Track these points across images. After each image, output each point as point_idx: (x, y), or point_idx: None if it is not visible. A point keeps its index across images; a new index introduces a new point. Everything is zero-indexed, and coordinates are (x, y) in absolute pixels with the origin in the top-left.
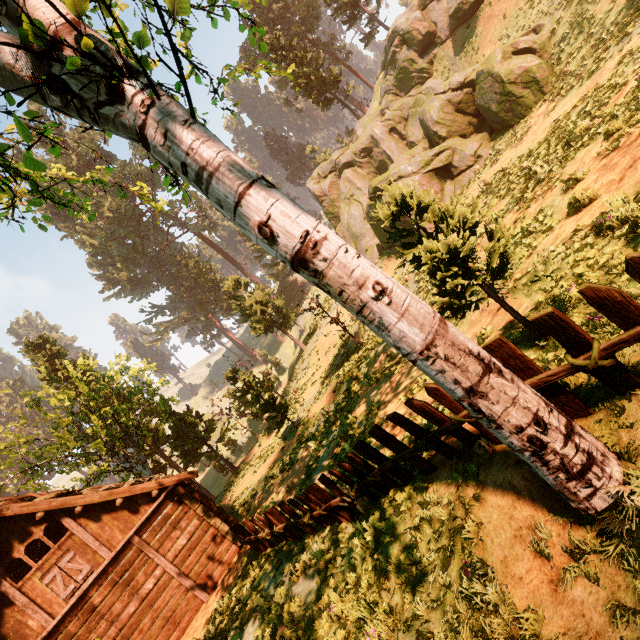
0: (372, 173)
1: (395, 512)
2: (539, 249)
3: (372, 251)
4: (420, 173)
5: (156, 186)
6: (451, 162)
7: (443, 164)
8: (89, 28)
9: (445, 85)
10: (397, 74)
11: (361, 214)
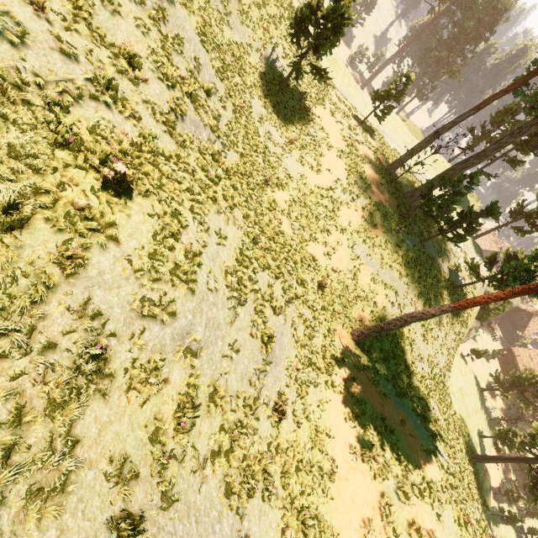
0: None
1: None
2: None
3: None
4: None
5: None
6: None
7: None
8: None
9: None
10: None
11: None
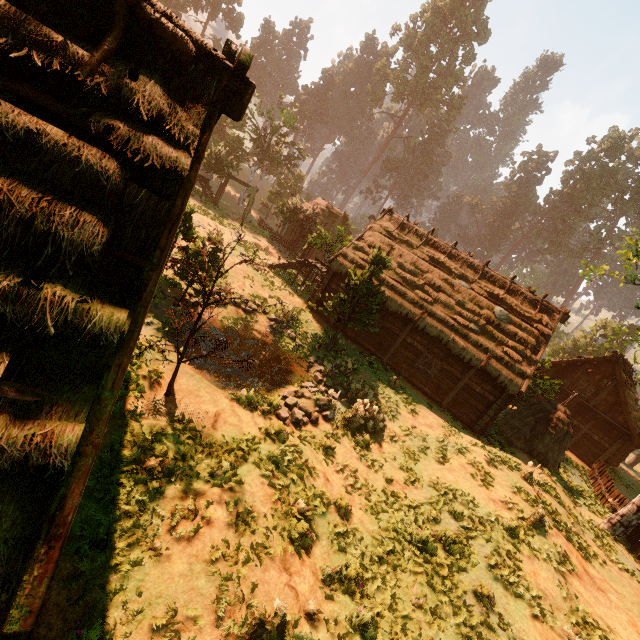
0: None
1: (603, 506)
2: None
3: None
4: None
5: None
6: None
7: None
8: None
9: None
10: None
11: None
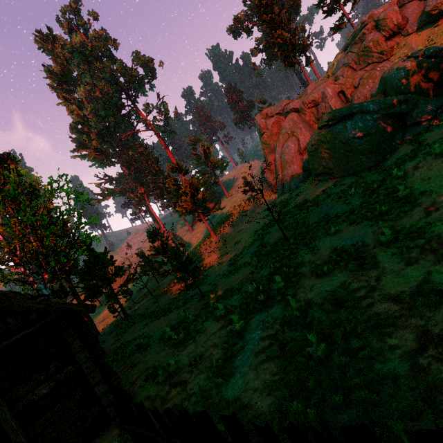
0: (312, 121)
1: None
2: None
3: (298, 176)
4: (379, 113)
5: (140, 89)
6: (410, 111)
7: (403, 111)
8: None
9: (420, 51)
10: (360, 51)
11: (296, 147)
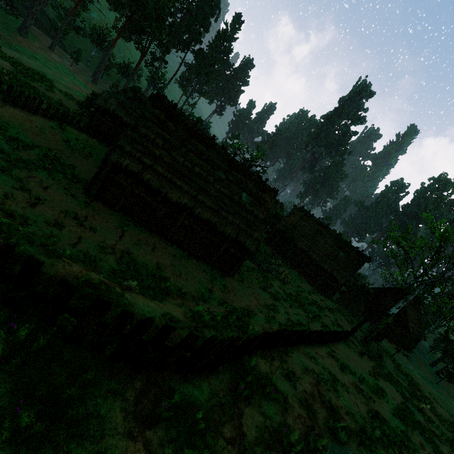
0: None
1: None
2: (427, 393)
3: None
4: None
5: None
6: None
7: None
8: (412, 295)
9: None
10: None
11: None
